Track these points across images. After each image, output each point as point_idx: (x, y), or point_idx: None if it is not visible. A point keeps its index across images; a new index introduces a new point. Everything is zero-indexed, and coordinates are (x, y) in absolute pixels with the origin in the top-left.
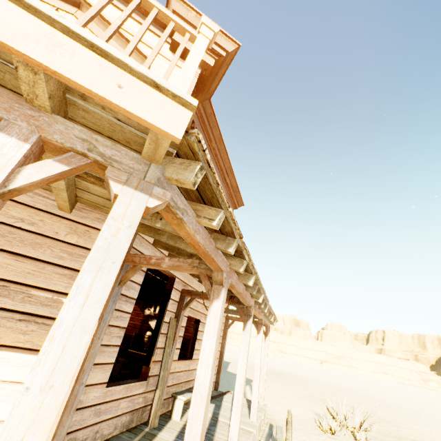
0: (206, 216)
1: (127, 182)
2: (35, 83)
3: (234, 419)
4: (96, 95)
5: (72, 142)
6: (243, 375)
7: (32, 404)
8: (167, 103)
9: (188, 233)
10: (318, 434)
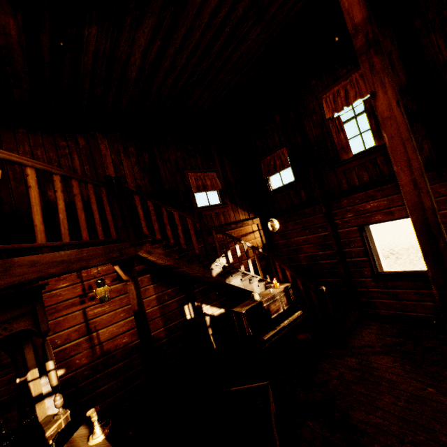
0: None
1: None
2: None
3: None
4: None
5: None
6: None
7: None
8: None
9: None
10: None
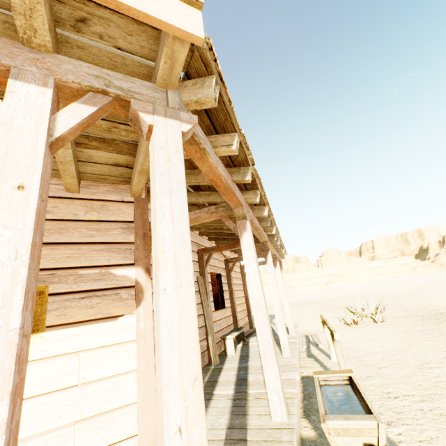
0: (223, 144)
1: (155, 111)
2: (32, 12)
3: (281, 333)
4: (112, 2)
5: (87, 80)
6: (278, 299)
7: (173, 300)
8: (175, 3)
9: (210, 167)
10: (345, 329)
